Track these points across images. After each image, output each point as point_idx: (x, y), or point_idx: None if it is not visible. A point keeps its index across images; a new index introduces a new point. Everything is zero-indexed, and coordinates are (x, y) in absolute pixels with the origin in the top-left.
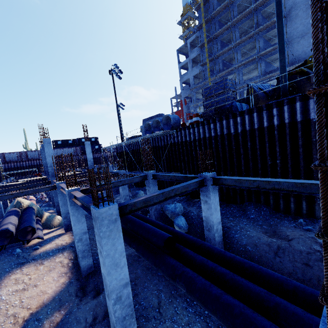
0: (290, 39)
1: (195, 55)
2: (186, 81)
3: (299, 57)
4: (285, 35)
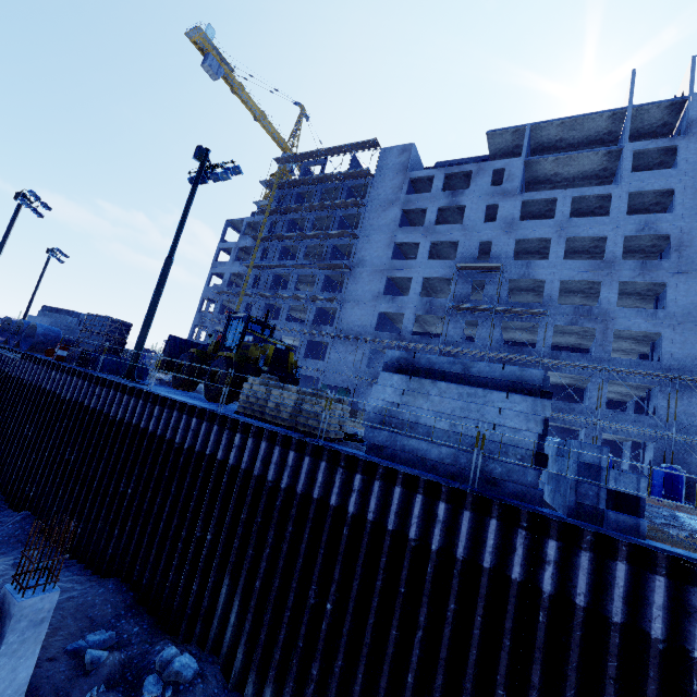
0: (348, 299)
1: (247, 244)
2: (223, 275)
3: (348, 326)
4: (345, 290)
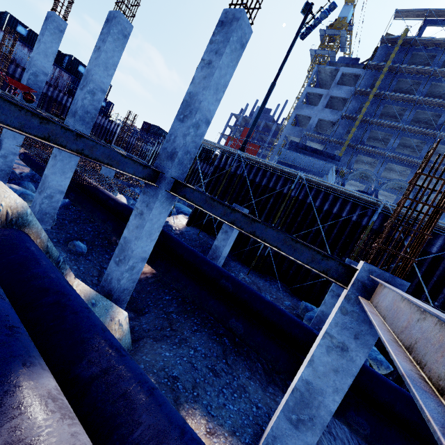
0: None
1: (340, 94)
2: (299, 117)
3: None
4: None
